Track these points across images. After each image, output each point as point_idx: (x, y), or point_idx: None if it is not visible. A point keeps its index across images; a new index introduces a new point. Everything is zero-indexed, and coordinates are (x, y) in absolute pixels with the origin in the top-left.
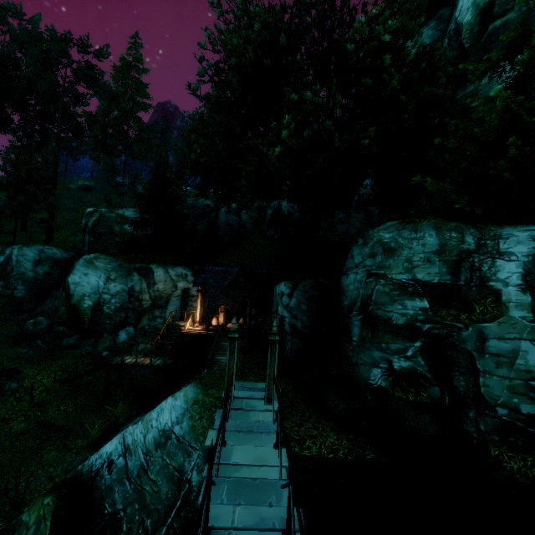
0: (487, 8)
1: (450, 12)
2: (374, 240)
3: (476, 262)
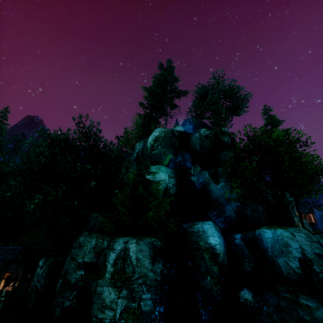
0: (153, 145)
1: (147, 140)
2: (78, 240)
3: (106, 252)
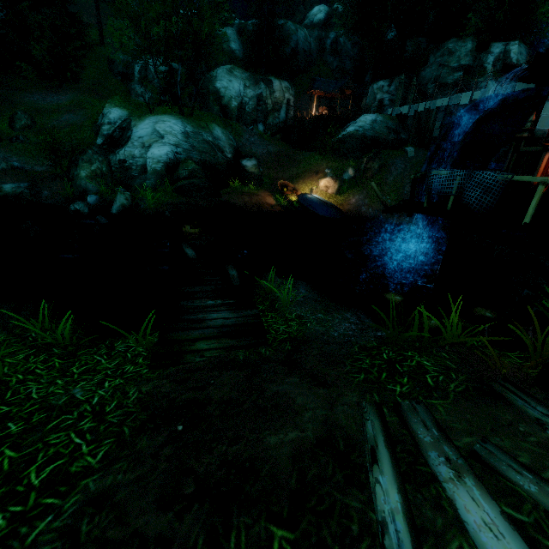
0: None
1: None
2: (444, 48)
3: (481, 57)
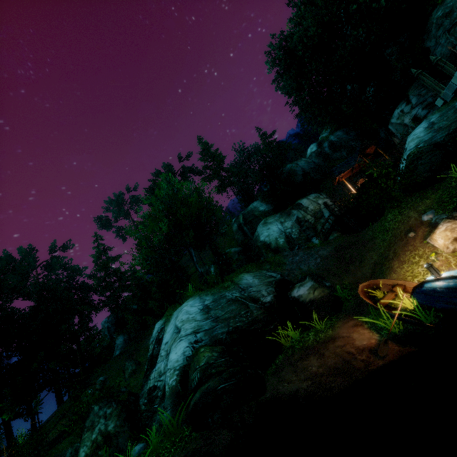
0: None
1: None
2: (434, 23)
3: None
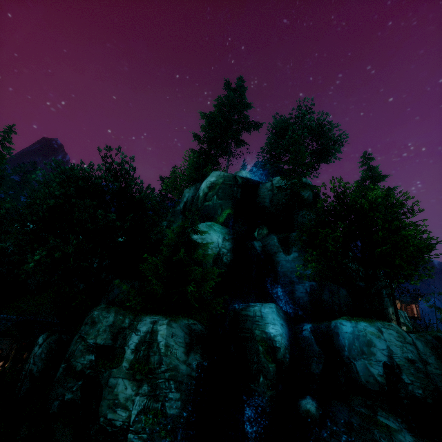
0: (206, 195)
1: (199, 187)
2: (91, 314)
3: (126, 333)
